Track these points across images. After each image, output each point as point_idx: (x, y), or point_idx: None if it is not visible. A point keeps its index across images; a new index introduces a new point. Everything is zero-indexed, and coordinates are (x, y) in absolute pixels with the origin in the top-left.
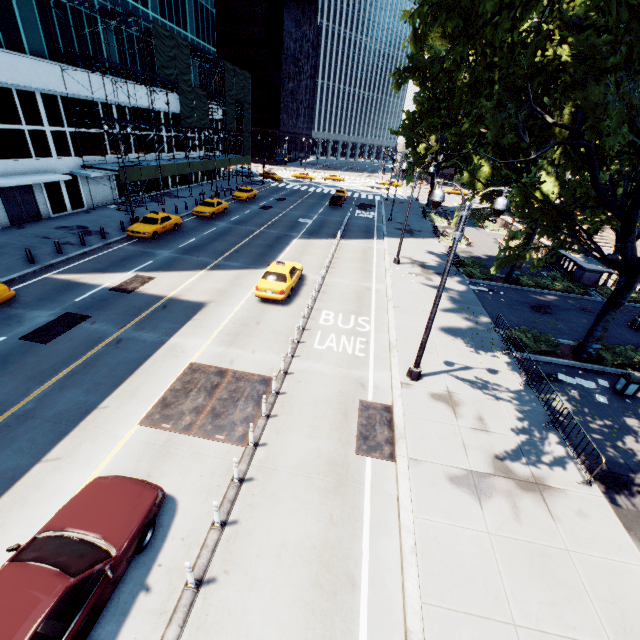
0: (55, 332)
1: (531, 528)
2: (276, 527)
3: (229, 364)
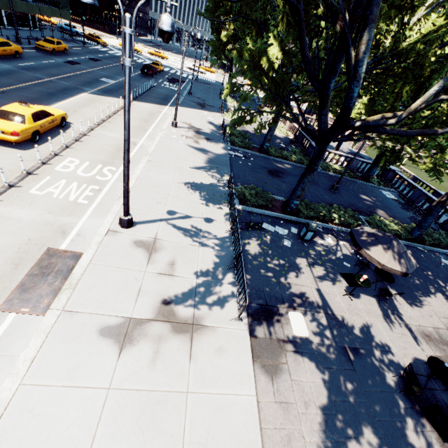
0: None
1: (162, 374)
2: None
3: None
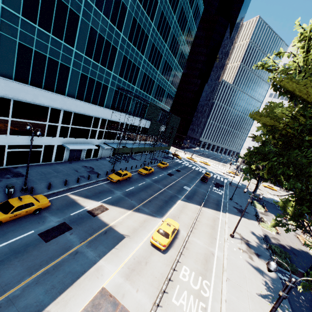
0: (53, 235)
1: None
2: None
3: (121, 297)
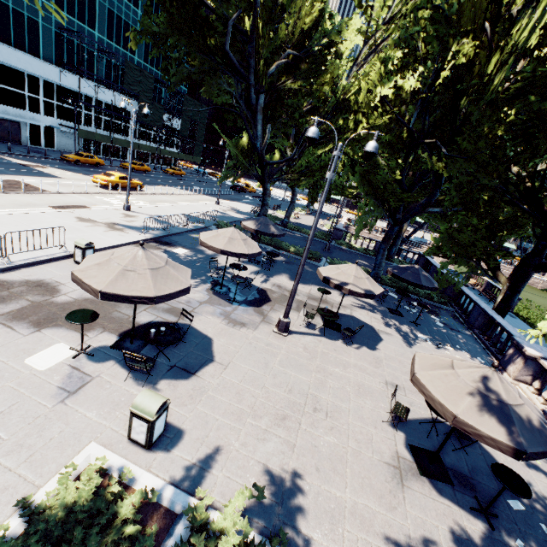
0: None
1: (88, 228)
2: None
3: (36, 185)
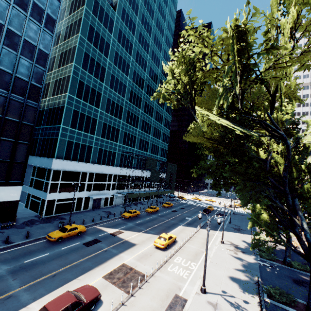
0: (91, 244)
1: None
2: None
3: (135, 267)
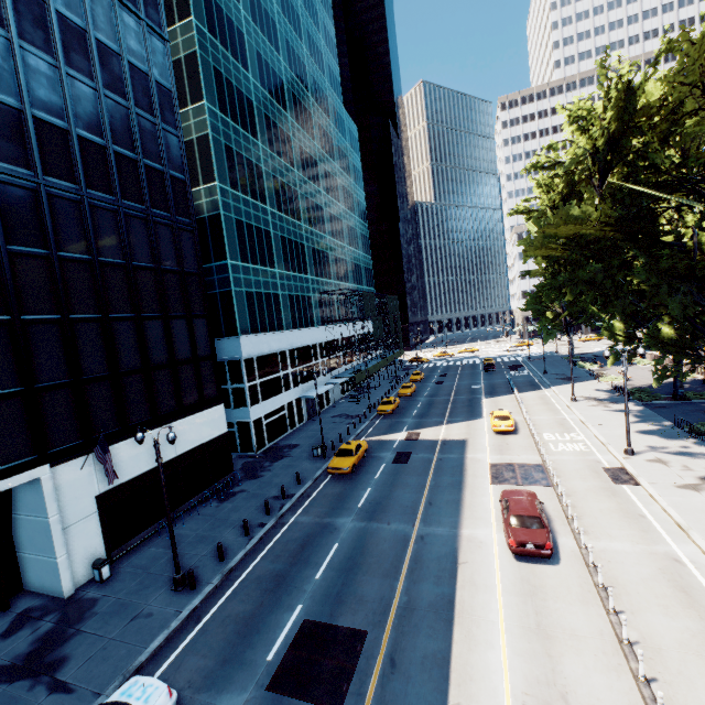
0: (404, 459)
1: None
2: (592, 506)
3: (510, 461)
